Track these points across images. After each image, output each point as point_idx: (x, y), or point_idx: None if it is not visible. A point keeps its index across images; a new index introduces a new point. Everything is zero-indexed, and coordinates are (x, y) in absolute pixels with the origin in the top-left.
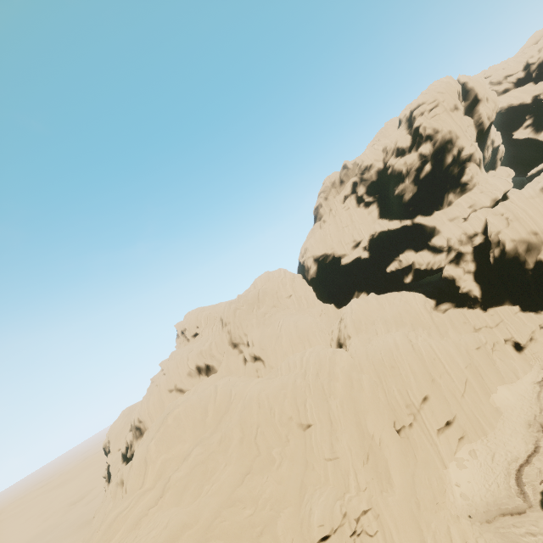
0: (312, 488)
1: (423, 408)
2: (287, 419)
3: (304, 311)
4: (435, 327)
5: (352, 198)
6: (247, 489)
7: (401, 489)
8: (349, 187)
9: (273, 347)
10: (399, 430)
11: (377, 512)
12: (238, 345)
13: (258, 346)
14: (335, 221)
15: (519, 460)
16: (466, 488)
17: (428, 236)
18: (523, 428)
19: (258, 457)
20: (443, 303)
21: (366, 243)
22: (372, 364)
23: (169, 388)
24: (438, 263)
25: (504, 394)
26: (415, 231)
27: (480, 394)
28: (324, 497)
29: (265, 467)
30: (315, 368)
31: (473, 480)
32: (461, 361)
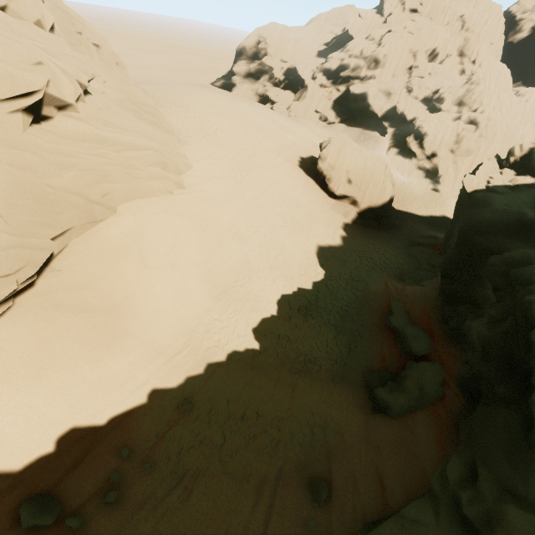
0: None
1: None
2: None
3: None
4: None
5: None
6: None
7: None
8: None
9: None
10: None
11: None
12: (464, 57)
13: (485, 70)
14: None
15: None
16: None
17: None
18: None
19: None
20: None
21: None
22: None
23: (412, 49)
24: None
25: None
26: None
27: None
28: None
29: None
30: (530, 112)
31: None
32: None
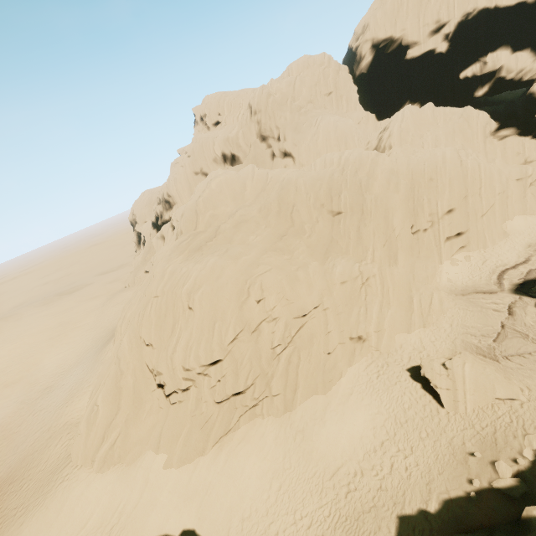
0: (335, 254)
1: (444, 219)
2: (319, 205)
3: (342, 115)
4: (484, 153)
5: None
6: (285, 245)
7: (403, 268)
8: None
9: (307, 144)
10: (413, 233)
11: (383, 276)
12: (267, 139)
13: (290, 141)
14: None
15: (507, 266)
16: (452, 276)
17: None
18: (522, 247)
19: (292, 227)
20: (507, 128)
21: (452, 29)
22: (410, 174)
23: (195, 170)
24: (534, 71)
25: (519, 222)
26: (532, 15)
27: (497, 219)
28: (345, 260)
29: (298, 235)
30: (354, 167)
31: (460, 273)
32: (499, 187)
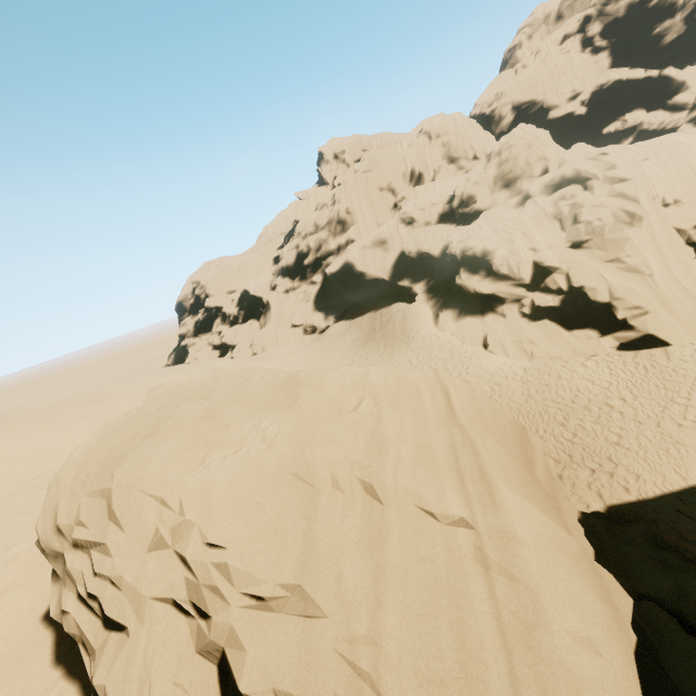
0: None
1: None
2: None
3: None
4: None
5: (577, 39)
6: None
7: None
8: (578, 23)
9: None
10: None
11: None
12: (458, 160)
13: None
14: (547, 66)
15: None
16: None
17: (669, 93)
18: None
19: None
20: None
21: (588, 97)
22: None
23: (380, 185)
24: (675, 122)
25: None
26: (656, 86)
27: None
28: None
29: None
30: None
31: None
32: None
